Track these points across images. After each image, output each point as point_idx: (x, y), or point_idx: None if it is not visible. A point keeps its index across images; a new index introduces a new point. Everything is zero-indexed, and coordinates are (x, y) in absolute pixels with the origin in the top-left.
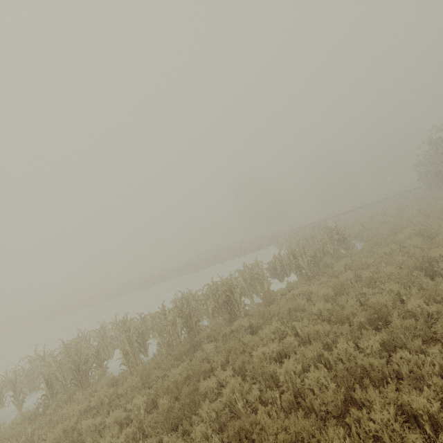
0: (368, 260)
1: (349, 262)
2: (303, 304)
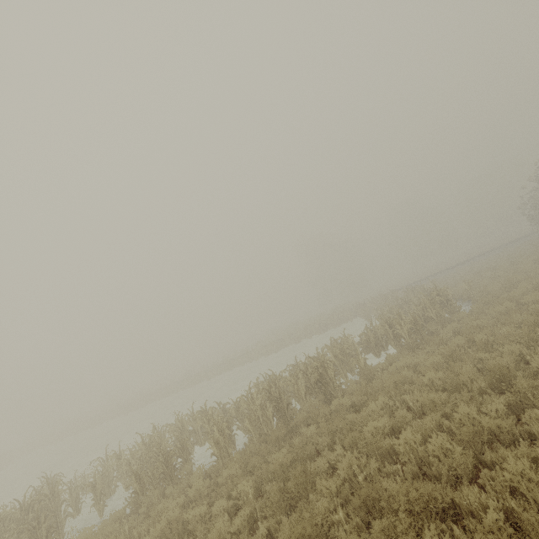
0: (480, 322)
1: (458, 327)
2: (410, 376)
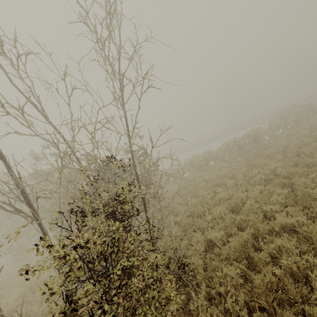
0: None
1: None
2: (294, 133)
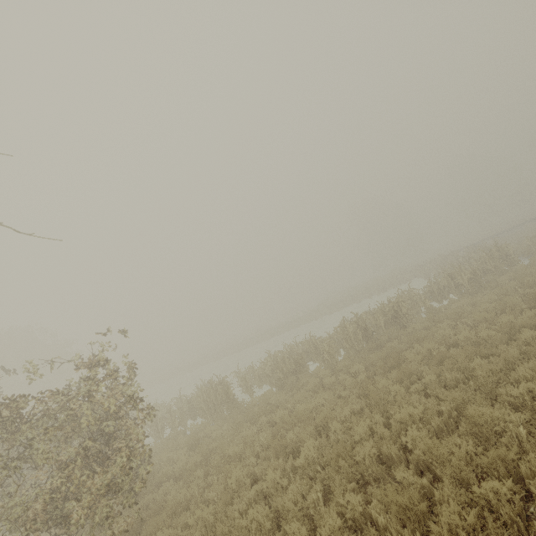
0: (533, 270)
1: (514, 276)
2: (469, 309)
